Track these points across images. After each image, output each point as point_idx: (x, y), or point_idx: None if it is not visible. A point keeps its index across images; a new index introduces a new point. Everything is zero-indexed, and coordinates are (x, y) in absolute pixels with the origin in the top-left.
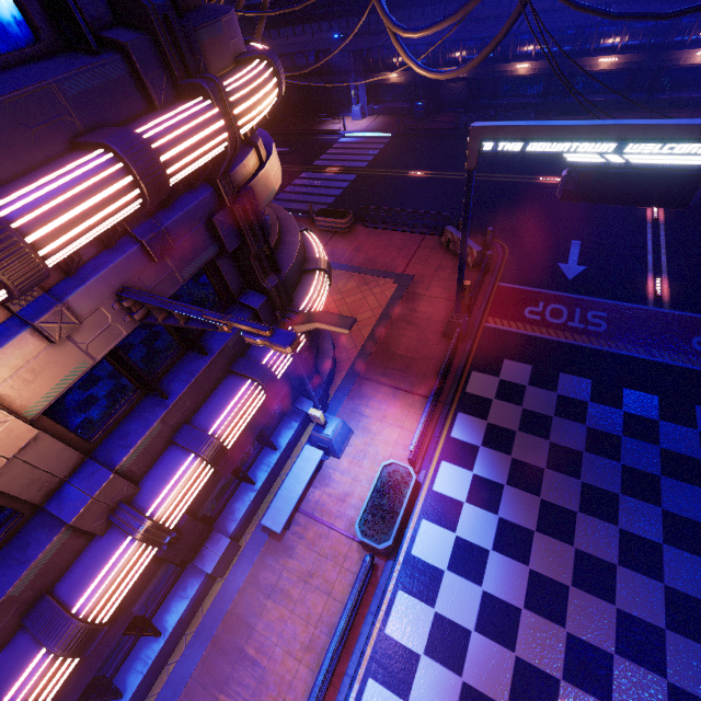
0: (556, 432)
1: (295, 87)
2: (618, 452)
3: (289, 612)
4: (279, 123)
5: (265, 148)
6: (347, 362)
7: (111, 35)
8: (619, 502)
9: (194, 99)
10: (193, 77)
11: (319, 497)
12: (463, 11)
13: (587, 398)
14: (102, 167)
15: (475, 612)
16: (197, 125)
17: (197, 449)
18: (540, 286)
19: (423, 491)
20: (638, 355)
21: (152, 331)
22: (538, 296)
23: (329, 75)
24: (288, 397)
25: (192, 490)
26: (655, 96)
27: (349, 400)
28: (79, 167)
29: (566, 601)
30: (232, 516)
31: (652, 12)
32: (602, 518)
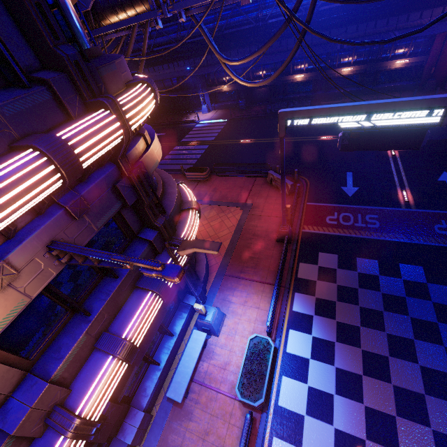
0: (362, 299)
1: (166, 98)
2: (406, 309)
3: None
4: (158, 119)
5: (150, 136)
6: (216, 265)
7: (38, 75)
8: (415, 345)
9: (98, 110)
10: (97, 97)
11: (207, 368)
12: (264, 48)
13: (377, 273)
14: (30, 161)
15: None
16: (101, 127)
17: (114, 352)
18: (333, 202)
19: (279, 354)
20: (403, 240)
21: (77, 266)
22: (332, 208)
23: (186, 89)
24: (178, 296)
25: (111, 385)
26: (377, 87)
27: (220, 292)
28: (13, 163)
29: (396, 429)
30: (144, 393)
31: (377, 40)
32: (406, 359)
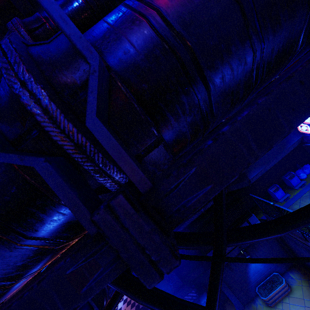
0: None
1: None
2: None
3: None
4: None
5: None
6: None
7: None
8: None
9: None
10: None
11: None
12: None
13: None
14: None
15: (123, 303)
16: None
17: None
18: None
19: None
20: None
21: None
22: None
23: None
24: None
25: None
26: None
27: None
28: None
29: None
30: None
31: None
32: None
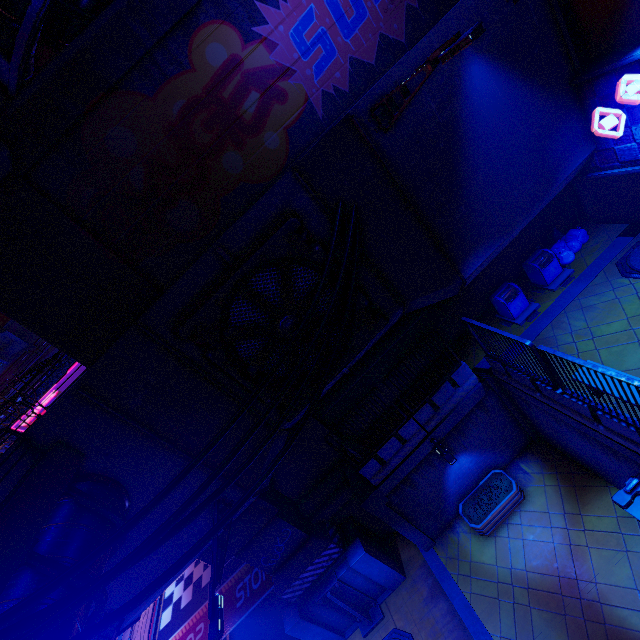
0: None
1: None
2: None
3: (135, 634)
4: None
5: None
6: None
7: None
8: None
9: None
10: None
11: None
12: None
13: None
14: None
15: None
16: None
17: None
18: None
19: None
20: None
21: None
22: None
23: None
24: None
25: None
26: None
27: None
28: None
29: None
30: None
31: None
32: None
